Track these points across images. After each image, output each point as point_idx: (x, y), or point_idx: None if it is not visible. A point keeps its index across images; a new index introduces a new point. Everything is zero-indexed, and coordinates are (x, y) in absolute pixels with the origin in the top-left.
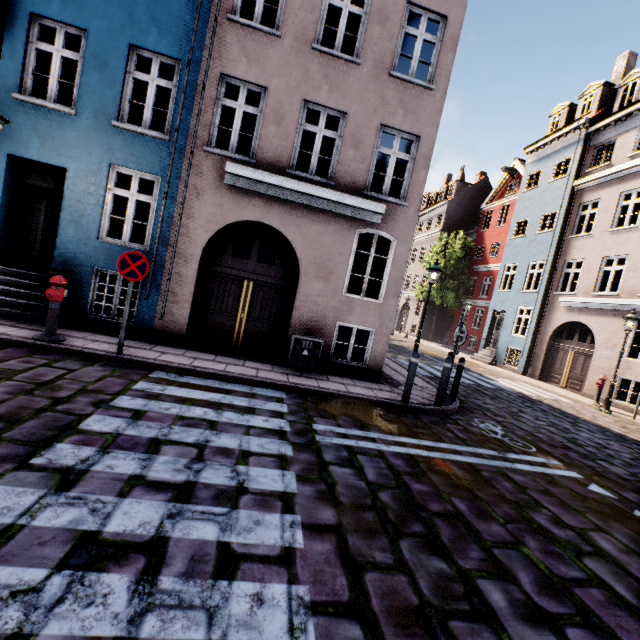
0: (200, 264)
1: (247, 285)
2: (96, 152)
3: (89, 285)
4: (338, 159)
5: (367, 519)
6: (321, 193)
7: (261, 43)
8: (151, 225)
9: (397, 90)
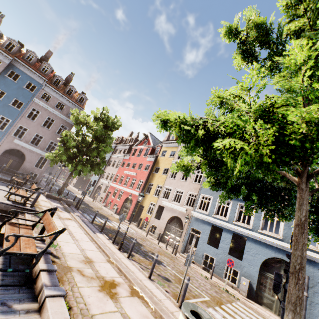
0: (1, 154)
1: (11, 160)
2: None
3: None
4: (40, 143)
5: None
6: (34, 148)
7: (30, 122)
8: None
9: (56, 136)
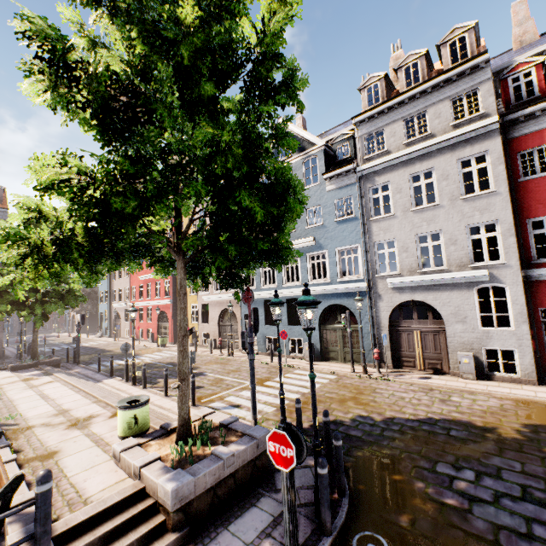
0: None
1: None
2: None
3: None
4: None
5: None
6: None
7: None
8: None
9: None
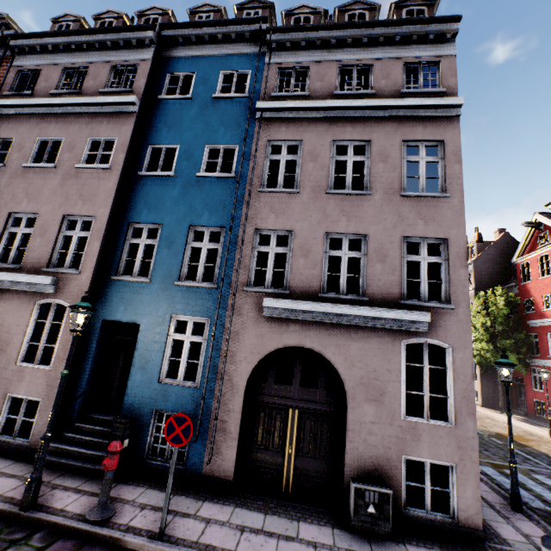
0: (245, 395)
1: (292, 413)
2: (162, 307)
3: (148, 427)
4: (366, 275)
5: None
6: (356, 311)
7: (284, 200)
8: (201, 362)
9: (411, 205)
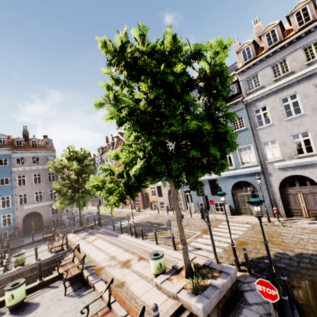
0: (23, 222)
1: (33, 222)
2: None
3: (2, 235)
4: (43, 197)
5: None
6: (42, 203)
7: (24, 187)
8: (12, 221)
9: (50, 184)
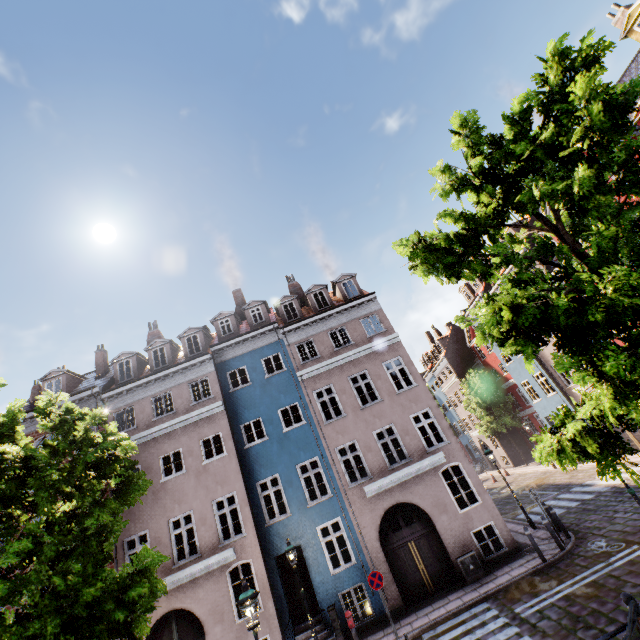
0: (382, 550)
1: (411, 545)
2: (308, 526)
3: (341, 607)
4: (404, 445)
5: (562, 633)
6: (411, 469)
7: (341, 423)
8: (349, 546)
9: (404, 397)
